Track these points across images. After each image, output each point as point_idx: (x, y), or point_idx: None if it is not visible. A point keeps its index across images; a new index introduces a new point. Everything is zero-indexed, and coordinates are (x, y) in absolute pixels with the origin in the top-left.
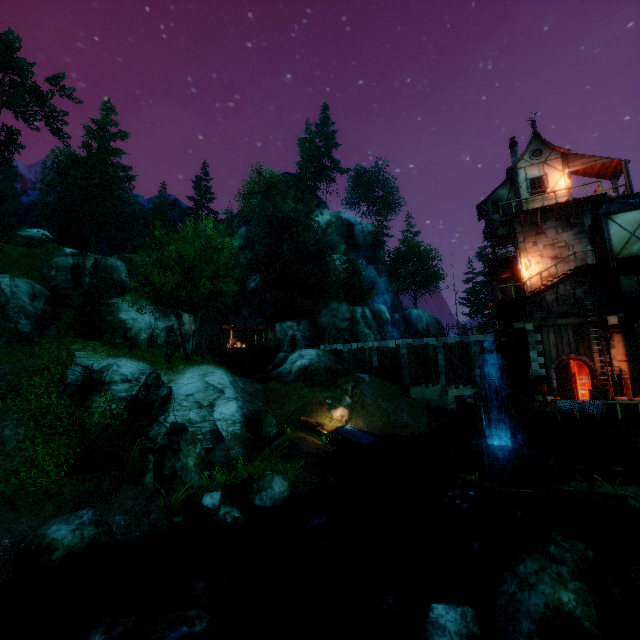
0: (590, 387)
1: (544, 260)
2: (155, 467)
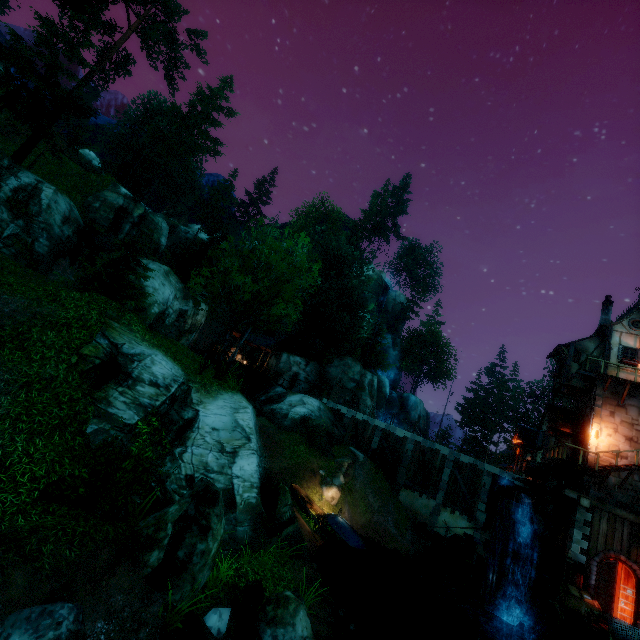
0: (632, 603)
1: (617, 436)
2: (169, 546)
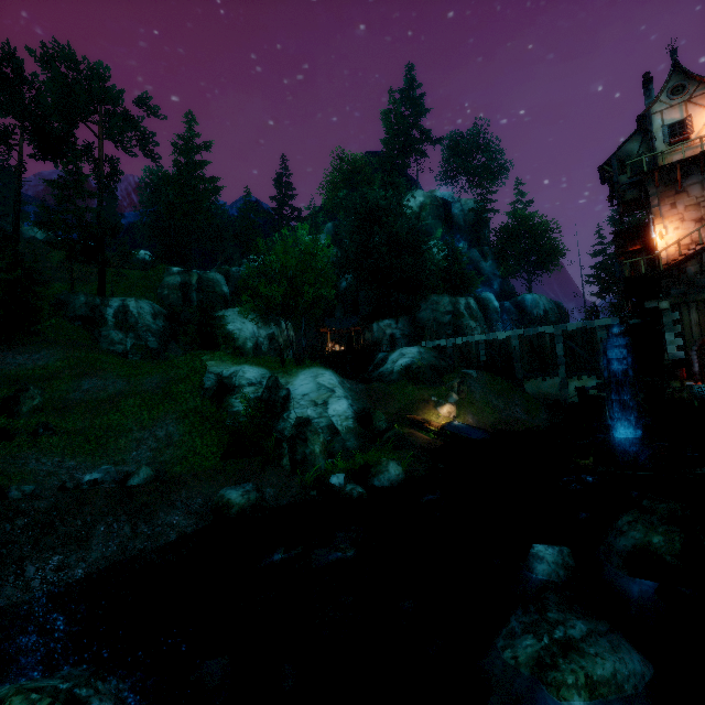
0: None
1: (685, 224)
2: (289, 453)
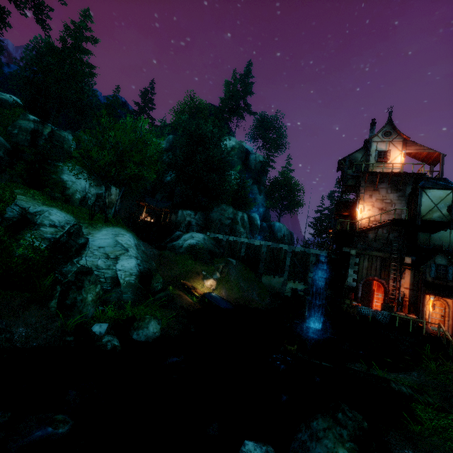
0: (382, 301)
1: (374, 209)
2: (60, 296)
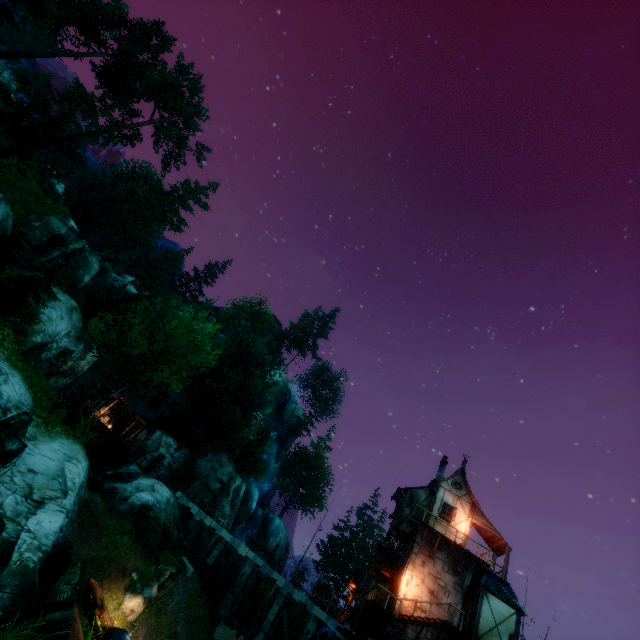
0: None
1: (423, 587)
2: None
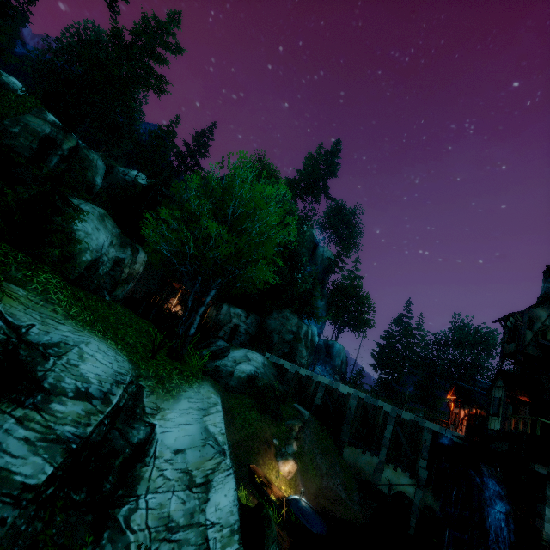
0: None
1: None
2: None
